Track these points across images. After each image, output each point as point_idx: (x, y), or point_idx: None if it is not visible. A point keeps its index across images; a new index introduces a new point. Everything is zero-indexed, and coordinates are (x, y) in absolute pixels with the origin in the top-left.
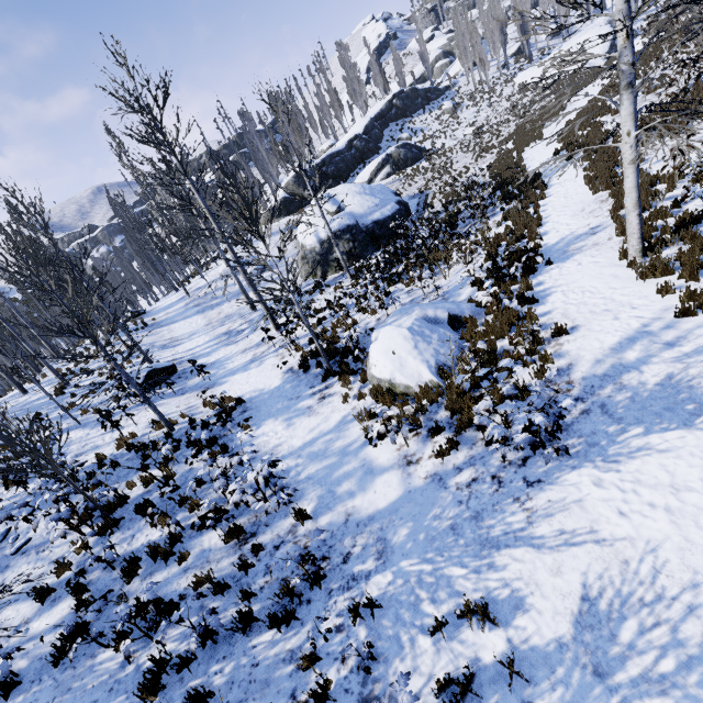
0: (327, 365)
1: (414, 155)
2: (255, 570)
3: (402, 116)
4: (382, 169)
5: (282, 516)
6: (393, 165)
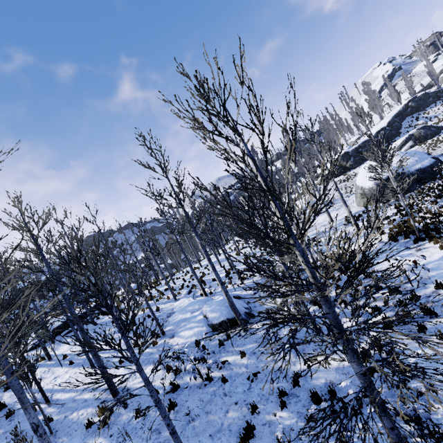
0: (417, 234)
1: (433, 132)
2: (419, 302)
3: (416, 111)
4: (406, 144)
5: (422, 288)
6: (415, 140)
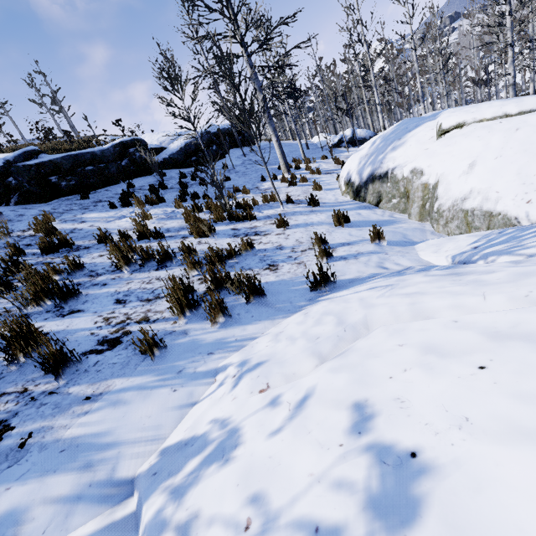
0: None
1: None
2: None
3: None
4: None
5: None
6: None
